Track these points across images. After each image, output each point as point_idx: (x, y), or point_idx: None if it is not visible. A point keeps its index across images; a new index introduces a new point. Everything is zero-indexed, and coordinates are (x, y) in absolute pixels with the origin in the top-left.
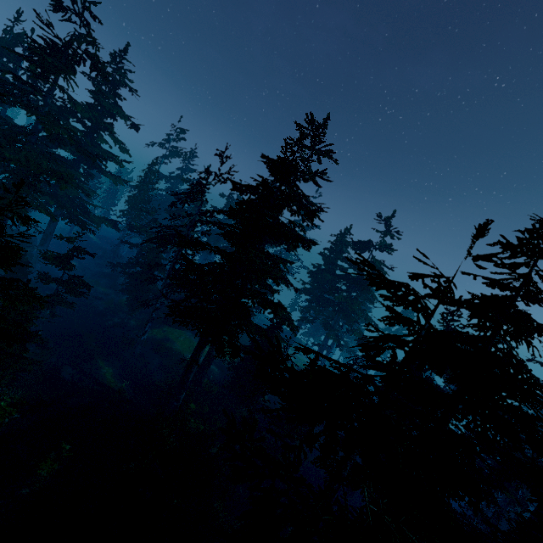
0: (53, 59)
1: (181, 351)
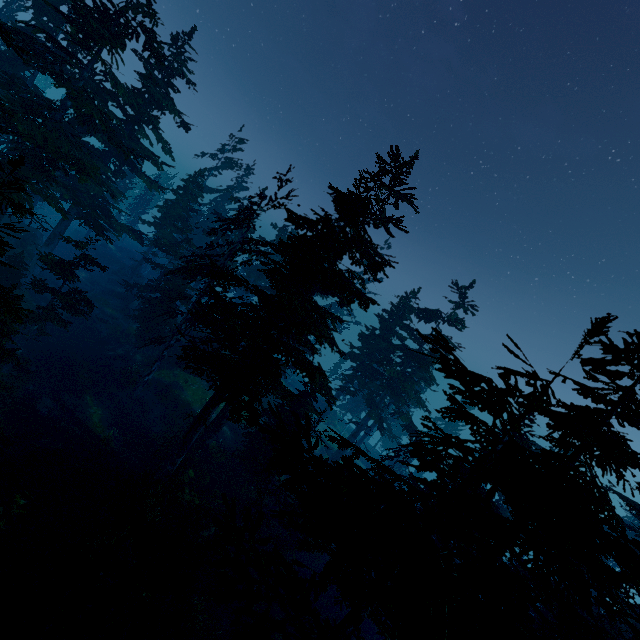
0: (100, 26)
1: (190, 402)
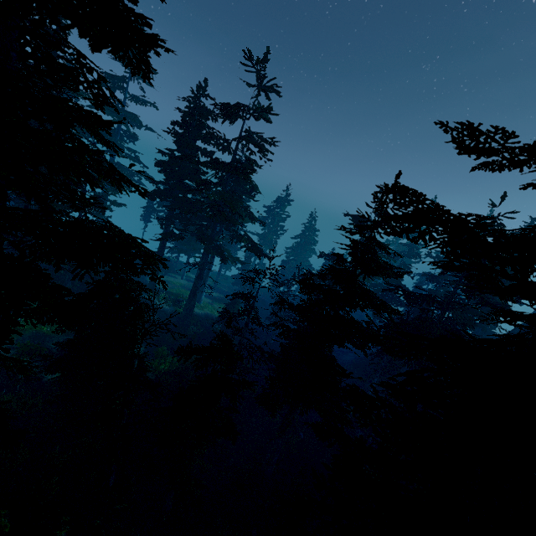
0: None
1: None
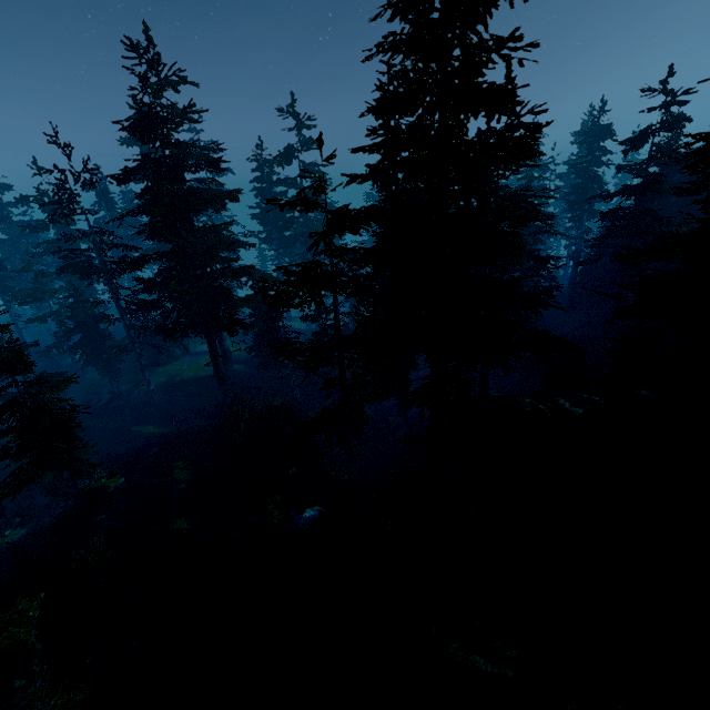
0: None
1: (195, 375)
